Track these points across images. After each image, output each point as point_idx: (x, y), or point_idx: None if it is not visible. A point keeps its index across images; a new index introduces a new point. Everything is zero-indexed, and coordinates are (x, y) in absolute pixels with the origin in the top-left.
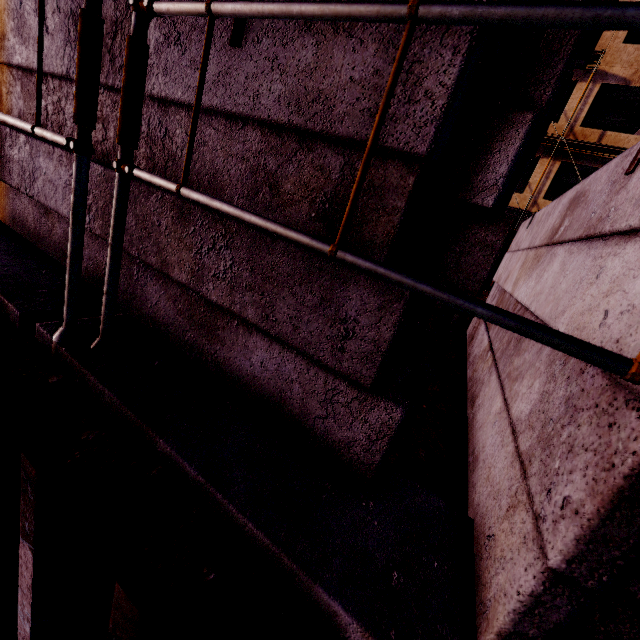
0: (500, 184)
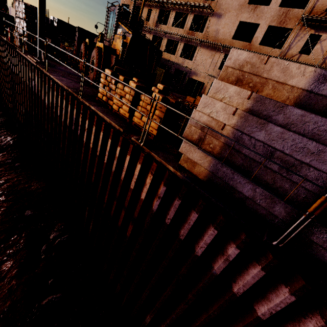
0: None
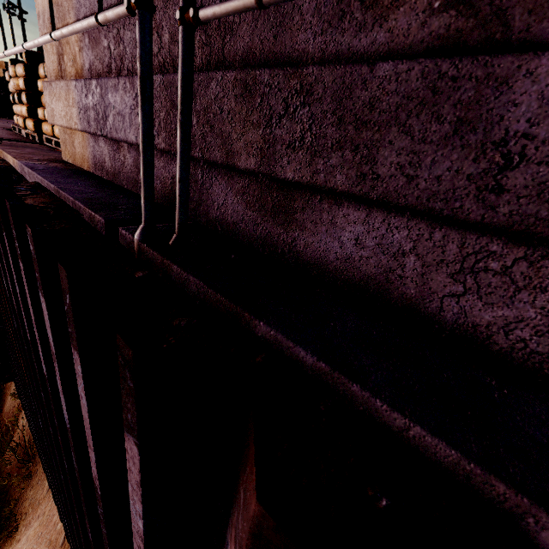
0: None
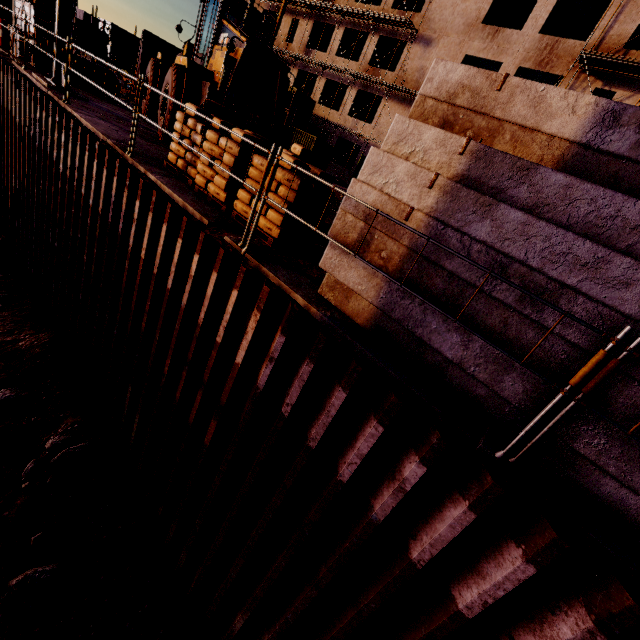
0: None
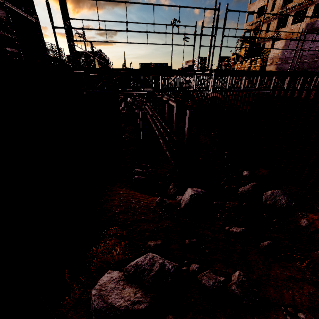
0: None
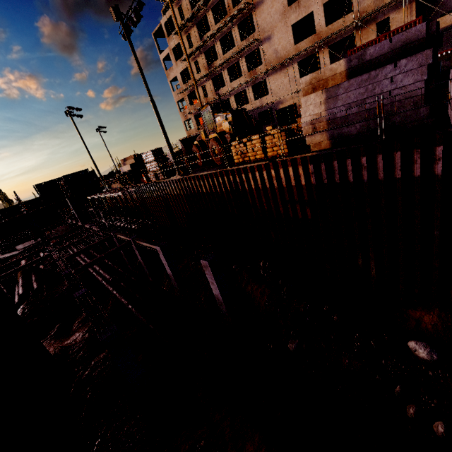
0: (434, 86)
